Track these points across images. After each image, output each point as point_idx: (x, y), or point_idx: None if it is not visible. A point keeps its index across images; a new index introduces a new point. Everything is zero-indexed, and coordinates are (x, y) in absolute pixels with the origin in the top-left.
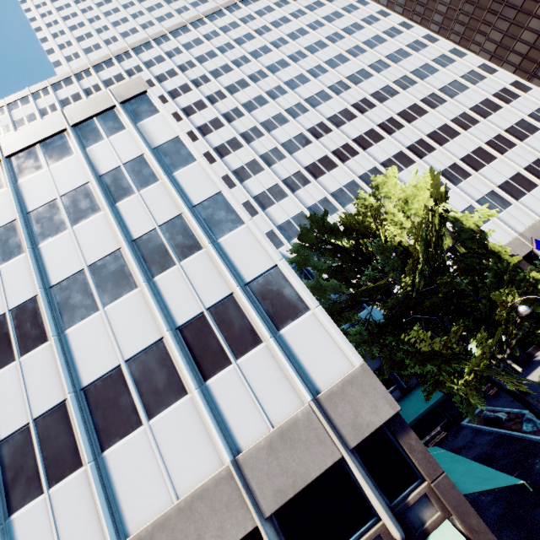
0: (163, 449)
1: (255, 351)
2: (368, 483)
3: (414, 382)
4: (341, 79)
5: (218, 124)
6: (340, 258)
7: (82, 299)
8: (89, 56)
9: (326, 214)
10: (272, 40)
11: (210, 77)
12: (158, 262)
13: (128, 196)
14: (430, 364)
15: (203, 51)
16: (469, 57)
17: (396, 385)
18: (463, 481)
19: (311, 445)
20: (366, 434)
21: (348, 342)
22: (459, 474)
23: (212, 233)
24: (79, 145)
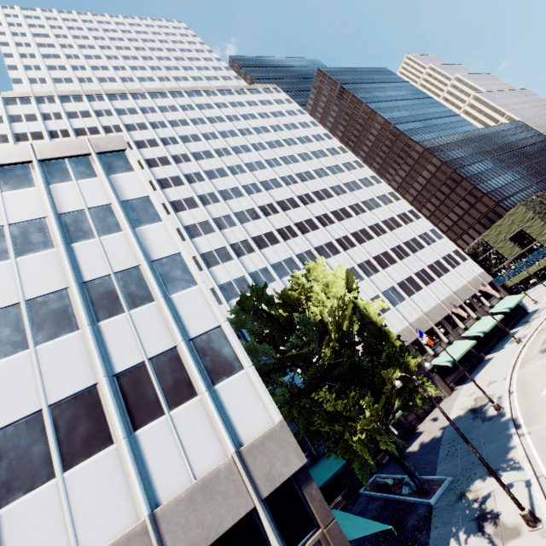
0: (74, 504)
1: (189, 403)
2: (274, 531)
3: (323, 450)
4: (291, 174)
5: (178, 181)
6: (273, 325)
7: (10, 334)
8: (57, 85)
9: (266, 285)
10: (240, 127)
11: (179, 140)
12: (106, 307)
13: (87, 239)
14: (334, 424)
15: (177, 118)
16: (383, 185)
17: (307, 452)
18: (350, 532)
19: (229, 496)
20: (277, 484)
21: (272, 400)
22: (348, 527)
23: (166, 288)
24: (44, 180)
